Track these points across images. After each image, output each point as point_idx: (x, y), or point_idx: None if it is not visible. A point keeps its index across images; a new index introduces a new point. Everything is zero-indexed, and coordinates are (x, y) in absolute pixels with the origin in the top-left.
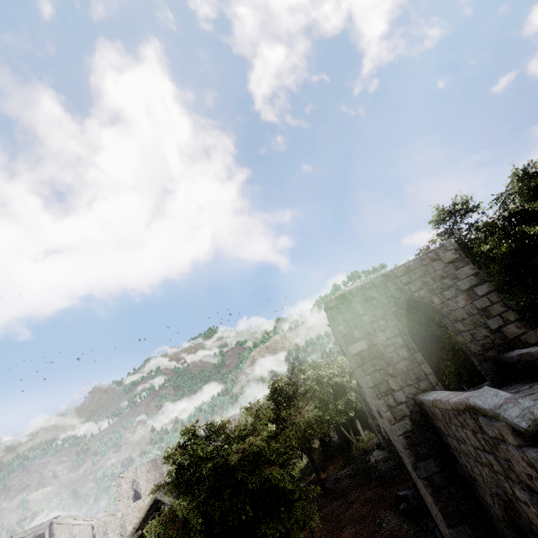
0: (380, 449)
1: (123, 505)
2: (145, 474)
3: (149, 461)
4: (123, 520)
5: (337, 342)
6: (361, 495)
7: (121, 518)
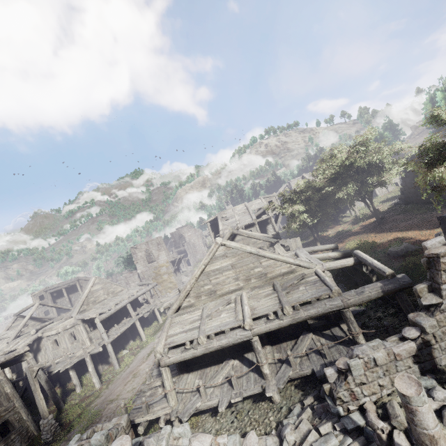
0: (405, 203)
1: (141, 266)
2: (156, 246)
3: (158, 237)
4: (143, 275)
5: None
6: (436, 214)
7: (140, 273)
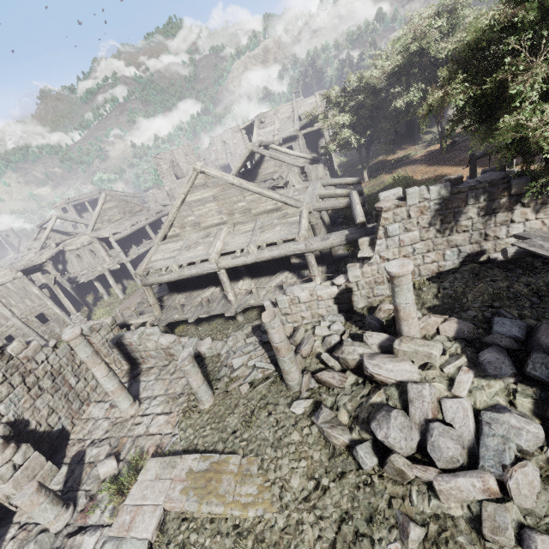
0: None
1: (168, 182)
2: (184, 157)
3: (184, 146)
4: (172, 193)
5: None
6: None
7: (169, 191)
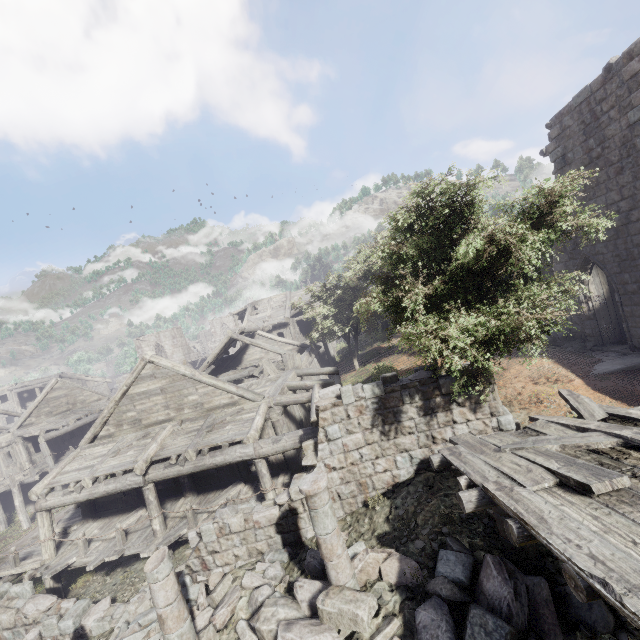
0: None
1: None
2: (171, 340)
3: (173, 328)
4: None
5: (550, 152)
6: None
7: None
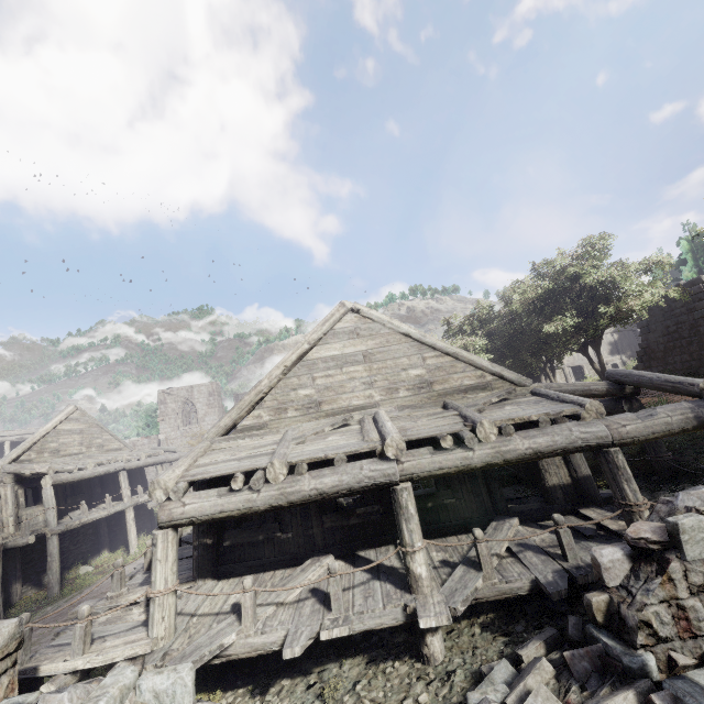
0: None
1: (169, 427)
2: (206, 397)
3: (213, 383)
4: (168, 444)
5: None
6: None
7: (164, 441)
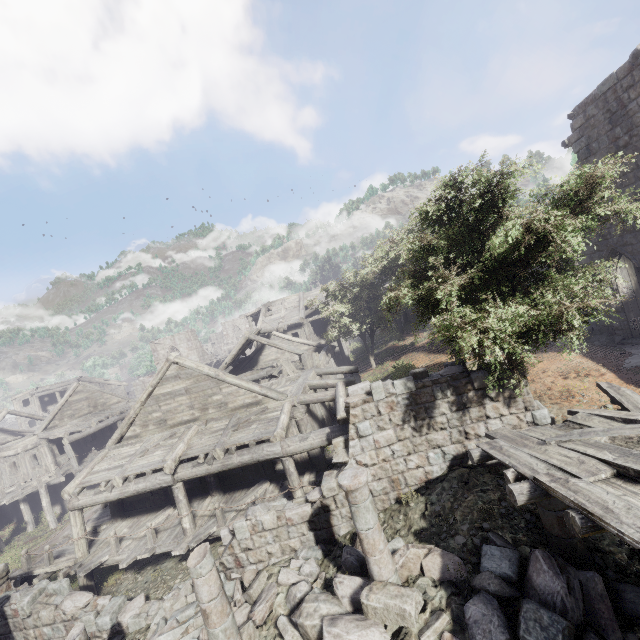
0: None
1: None
2: (185, 342)
3: (188, 331)
4: None
5: (573, 142)
6: None
7: None
